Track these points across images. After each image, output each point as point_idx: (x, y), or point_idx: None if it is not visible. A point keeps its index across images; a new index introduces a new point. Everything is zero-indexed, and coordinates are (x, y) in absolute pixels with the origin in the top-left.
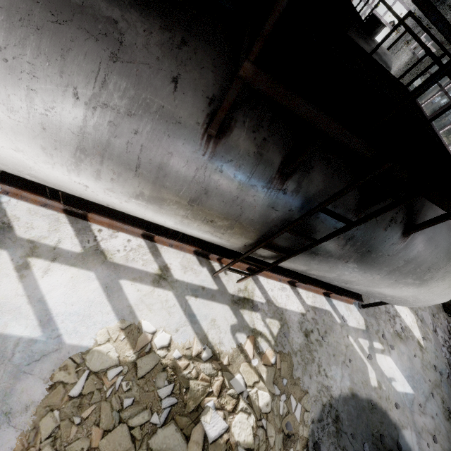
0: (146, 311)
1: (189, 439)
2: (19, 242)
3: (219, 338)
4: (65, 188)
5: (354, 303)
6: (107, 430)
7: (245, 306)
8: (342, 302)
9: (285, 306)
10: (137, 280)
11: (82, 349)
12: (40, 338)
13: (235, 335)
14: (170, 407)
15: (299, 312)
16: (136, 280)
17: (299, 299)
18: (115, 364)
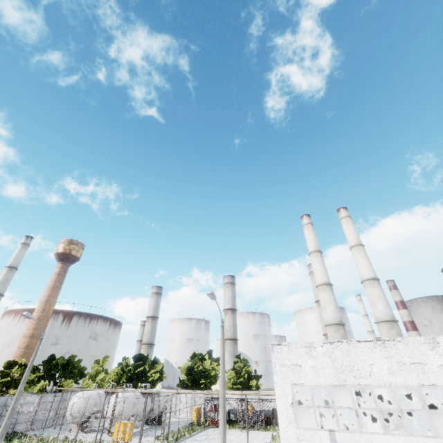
0: None
1: None
2: None
3: None
4: None
5: None
6: None
7: None
8: None
9: None
10: None
11: None
12: None
13: None
14: None
15: None
16: None
17: None
18: None
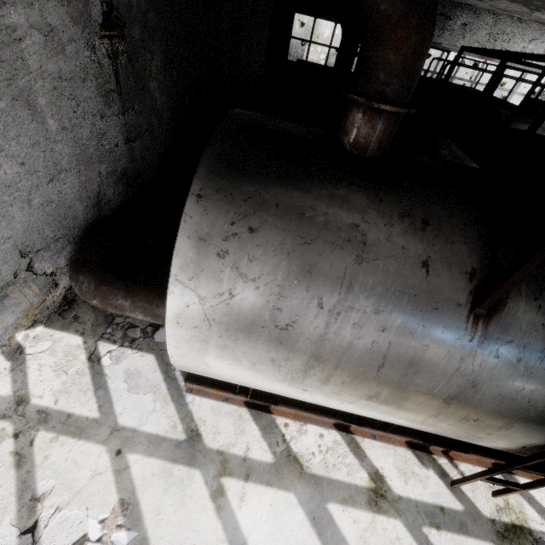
0: None
1: None
2: (209, 455)
3: None
4: (272, 390)
5: None
6: None
7: (522, 542)
8: None
9: None
10: (347, 501)
11: None
12: None
13: None
14: None
15: None
16: (346, 501)
17: None
18: None
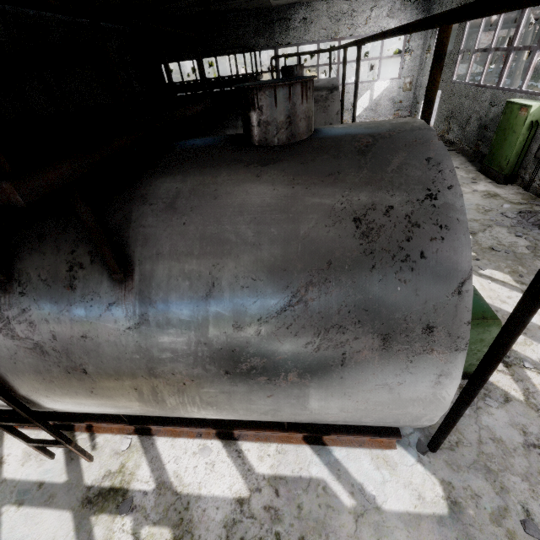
0: None
1: None
2: None
3: None
4: None
5: (405, 443)
6: None
7: (106, 505)
8: (362, 449)
9: (197, 488)
10: None
11: None
12: None
13: None
14: None
15: (233, 497)
16: None
17: (238, 467)
18: None
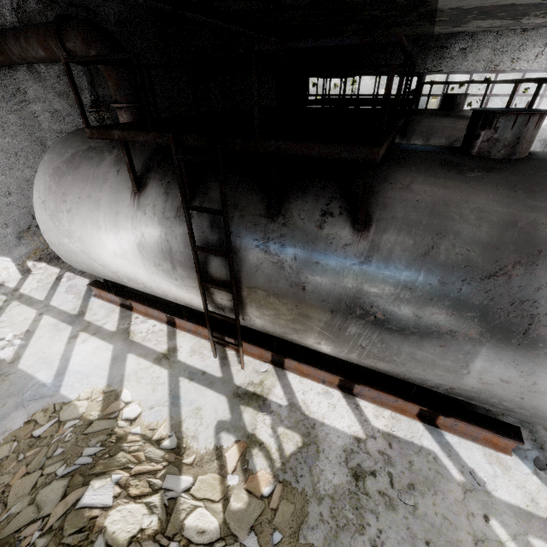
0: (134, 382)
1: (65, 498)
2: (82, 322)
3: (196, 431)
4: (96, 268)
5: (521, 455)
6: (28, 473)
7: (251, 402)
8: (475, 444)
9: (321, 418)
10: (142, 355)
11: (66, 400)
12: (49, 384)
13: (219, 433)
14: (81, 465)
15: (351, 434)
16: (141, 355)
17: (355, 415)
18: (77, 417)
